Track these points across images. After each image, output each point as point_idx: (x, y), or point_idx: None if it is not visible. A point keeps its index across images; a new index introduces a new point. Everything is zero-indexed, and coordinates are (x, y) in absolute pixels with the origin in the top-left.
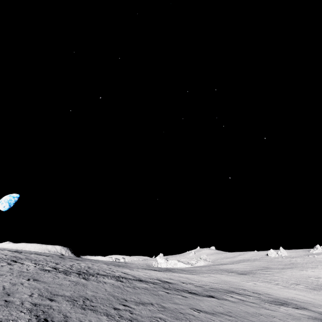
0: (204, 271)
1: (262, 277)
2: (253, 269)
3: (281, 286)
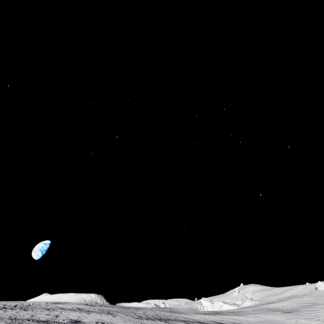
0: (250, 312)
1: (305, 315)
2: (299, 307)
3: (321, 322)
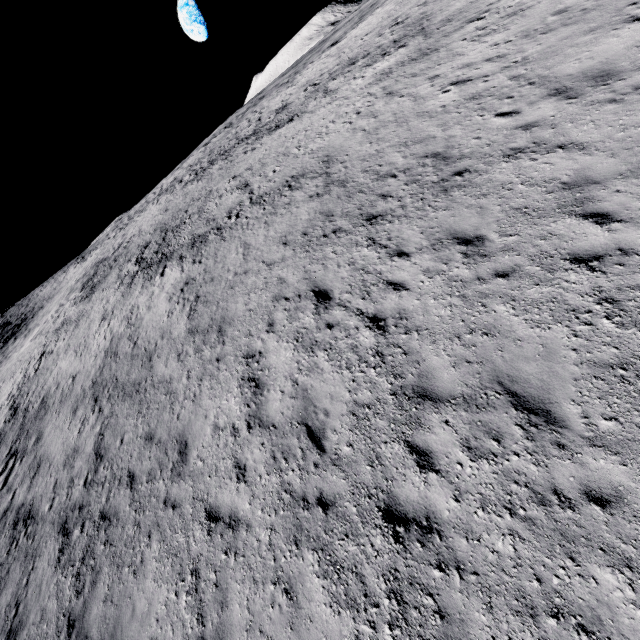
0: None
1: None
2: None
3: None
